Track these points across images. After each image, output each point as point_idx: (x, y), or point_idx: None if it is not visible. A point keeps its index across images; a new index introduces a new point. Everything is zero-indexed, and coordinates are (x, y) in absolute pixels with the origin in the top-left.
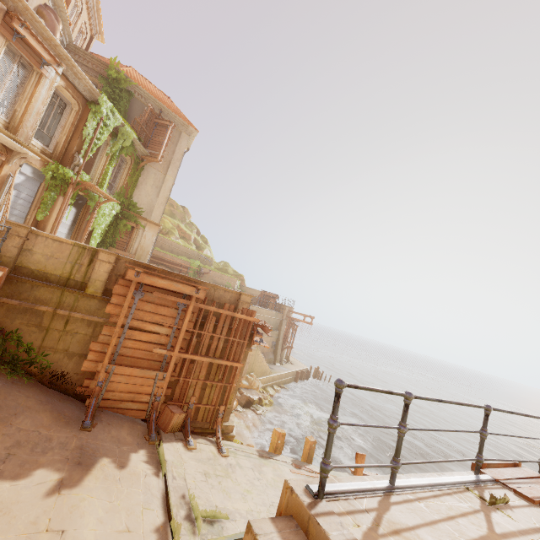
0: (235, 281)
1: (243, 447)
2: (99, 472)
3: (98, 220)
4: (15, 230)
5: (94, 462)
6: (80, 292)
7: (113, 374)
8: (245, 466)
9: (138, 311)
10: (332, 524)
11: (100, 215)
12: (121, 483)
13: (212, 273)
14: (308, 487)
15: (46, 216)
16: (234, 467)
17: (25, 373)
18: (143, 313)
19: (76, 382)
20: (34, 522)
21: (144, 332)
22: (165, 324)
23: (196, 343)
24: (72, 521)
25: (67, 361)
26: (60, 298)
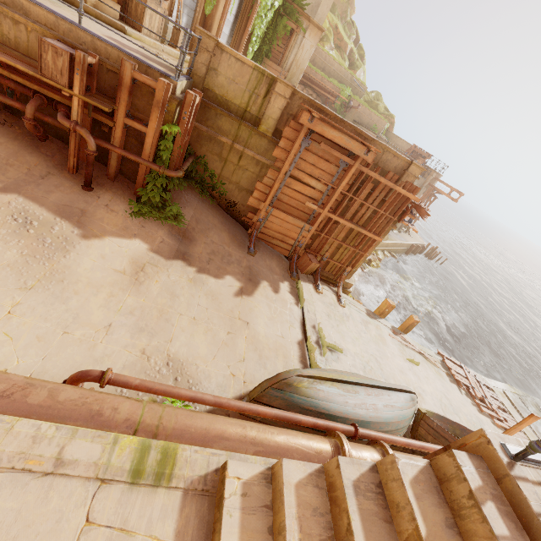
0: (384, 124)
1: (355, 303)
2: (263, 291)
3: (259, 17)
4: (204, 42)
5: (259, 282)
6: (254, 128)
7: (270, 215)
8: (355, 319)
9: (301, 161)
10: (530, 492)
11: (262, 9)
12: (276, 303)
13: (360, 109)
14: (505, 446)
15: (213, 9)
16: (348, 317)
17: (209, 194)
18: (304, 164)
19: (242, 212)
20: (231, 310)
21: (301, 183)
22: (323, 181)
23: (344, 206)
24: (251, 318)
25: (238, 193)
26: (237, 131)
